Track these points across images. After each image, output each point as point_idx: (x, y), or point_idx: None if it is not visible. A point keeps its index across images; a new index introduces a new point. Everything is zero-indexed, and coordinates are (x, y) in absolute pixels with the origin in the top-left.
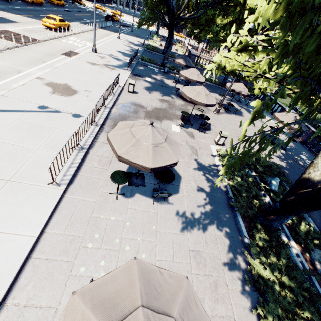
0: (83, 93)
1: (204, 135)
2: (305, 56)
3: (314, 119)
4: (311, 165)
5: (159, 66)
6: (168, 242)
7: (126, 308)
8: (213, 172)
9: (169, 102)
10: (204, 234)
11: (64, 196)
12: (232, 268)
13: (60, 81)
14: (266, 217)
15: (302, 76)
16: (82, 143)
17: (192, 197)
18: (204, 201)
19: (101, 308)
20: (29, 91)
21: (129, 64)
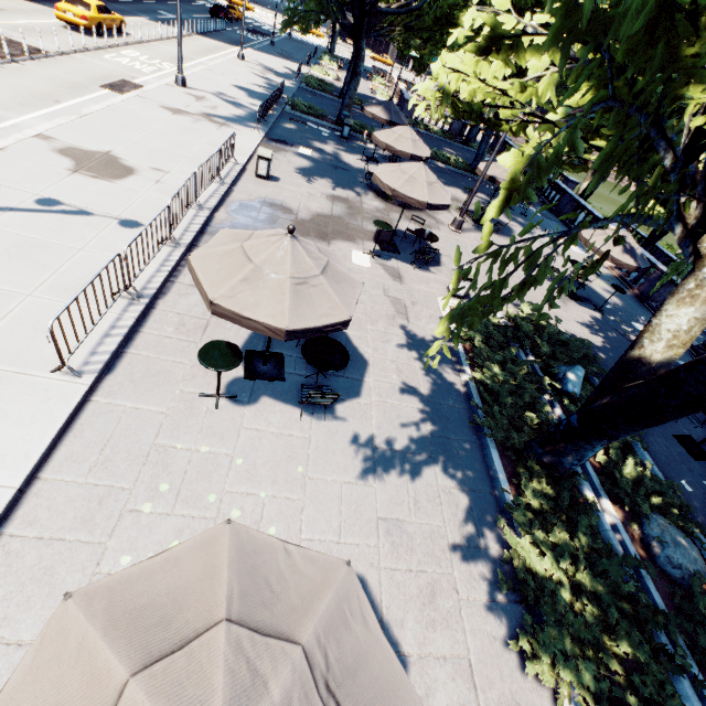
0: (149, 173)
1: (426, 275)
2: (620, 48)
3: (648, 216)
4: (646, 330)
5: (331, 124)
6: (330, 501)
7: (189, 626)
8: (442, 354)
9: (351, 201)
10: (414, 485)
11: (92, 400)
12: (471, 556)
13: (94, 145)
14: (550, 448)
15: (616, 101)
16: (140, 284)
17: (391, 406)
18: (417, 416)
19: (127, 626)
20: (16, 165)
21: (261, 115)
